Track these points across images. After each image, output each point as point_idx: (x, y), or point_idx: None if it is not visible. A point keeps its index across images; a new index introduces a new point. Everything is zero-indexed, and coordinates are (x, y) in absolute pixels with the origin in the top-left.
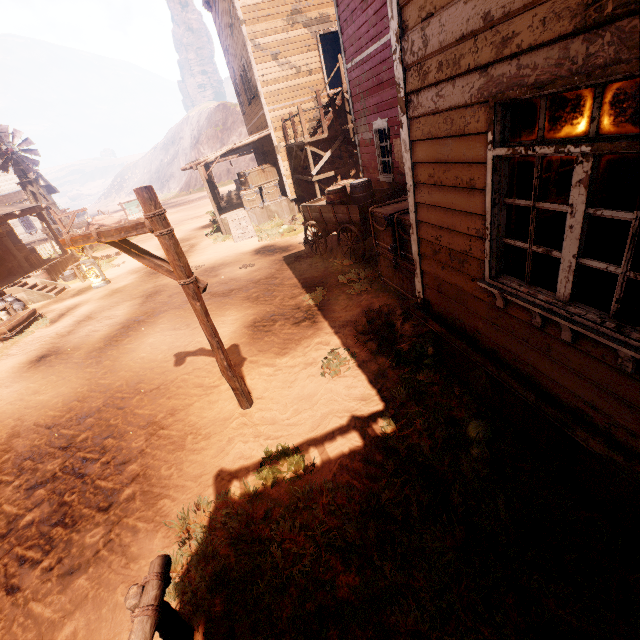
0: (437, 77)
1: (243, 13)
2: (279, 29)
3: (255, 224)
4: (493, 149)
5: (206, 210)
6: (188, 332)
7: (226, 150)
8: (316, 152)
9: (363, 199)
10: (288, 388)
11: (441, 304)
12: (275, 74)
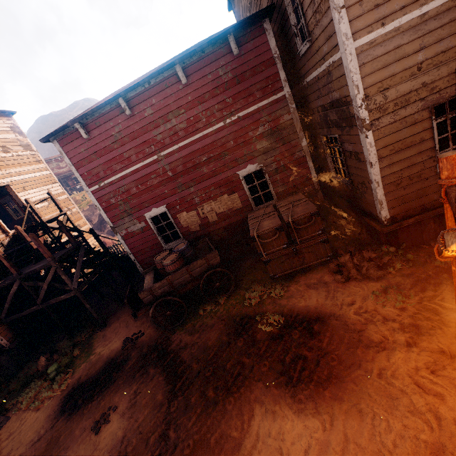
0: (395, 108)
1: None
2: None
3: None
4: (436, 121)
5: None
6: None
7: None
8: (67, 267)
9: (194, 254)
10: (432, 330)
11: (405, 209)
12: None
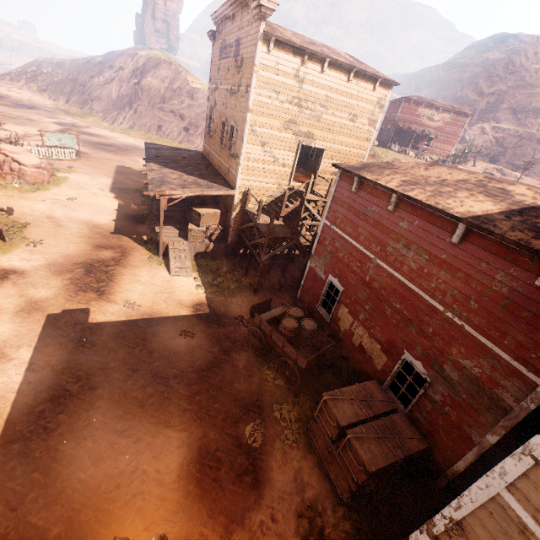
0: None
1: (253, 104)
2: (275, 127)
3: (191, 254)
4: None
5: (135, 181)
6: (132, 446)
7: (193, 194)
8: (272, 245)
9: (307, 339)
10: None
11: None
12: (258, 155)
